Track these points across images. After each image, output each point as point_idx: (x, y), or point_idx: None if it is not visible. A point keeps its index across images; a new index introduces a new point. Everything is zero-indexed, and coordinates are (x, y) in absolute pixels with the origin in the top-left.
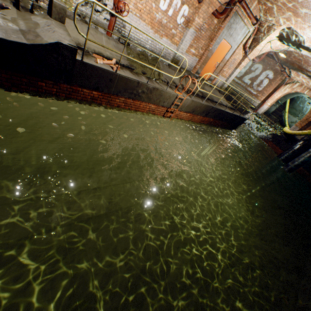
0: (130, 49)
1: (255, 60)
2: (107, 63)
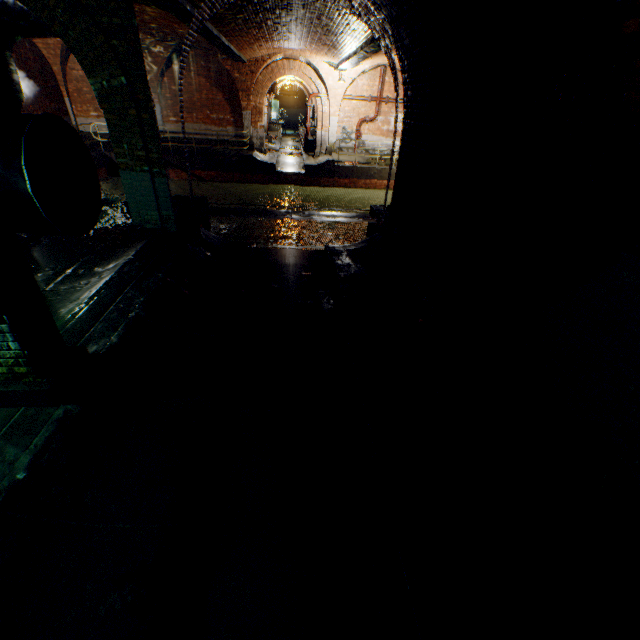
0: (370, 155)
1: None
2: (351, 164)
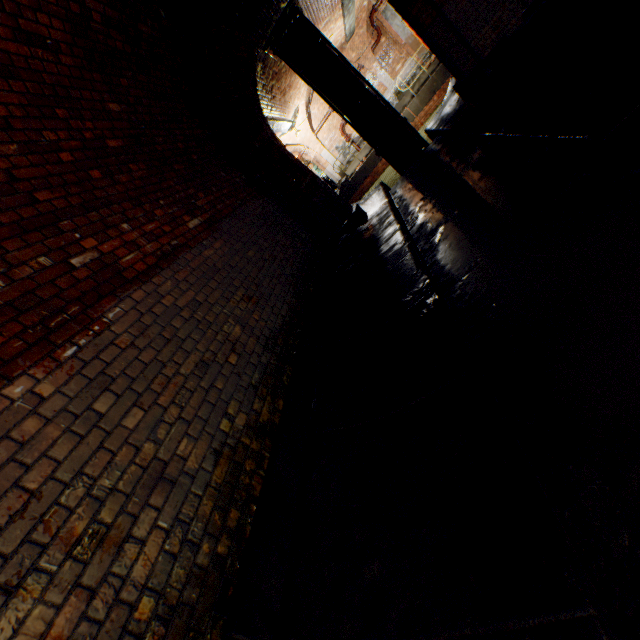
0: None
1: None
2: (360, 165)
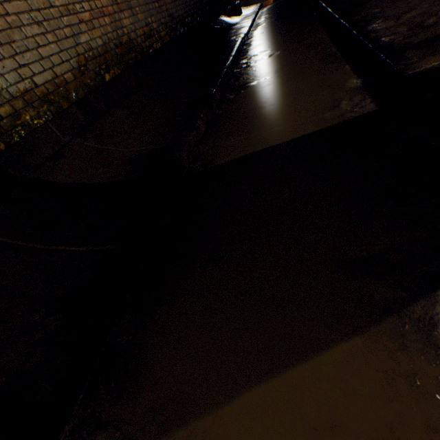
0: None
1: None
2: None
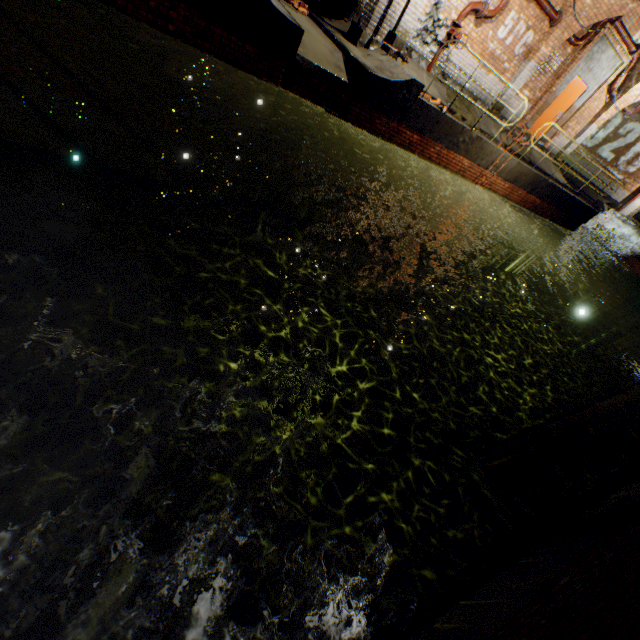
0: (448, 89)
1: (627, 111)
2: (434, 104)
